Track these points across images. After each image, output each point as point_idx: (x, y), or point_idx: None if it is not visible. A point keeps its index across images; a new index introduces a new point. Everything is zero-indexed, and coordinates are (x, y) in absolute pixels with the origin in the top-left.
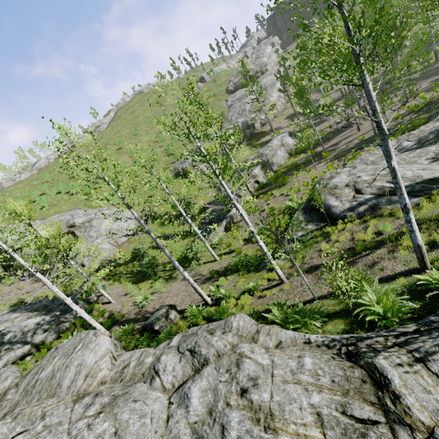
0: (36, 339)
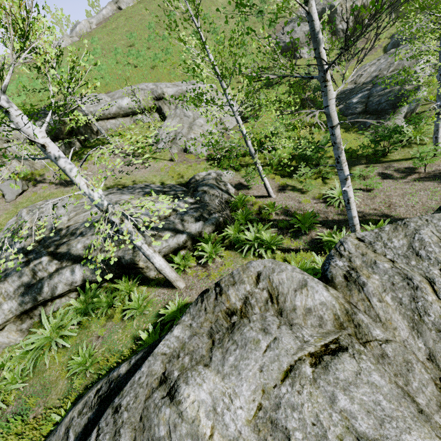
0: (189, 228)
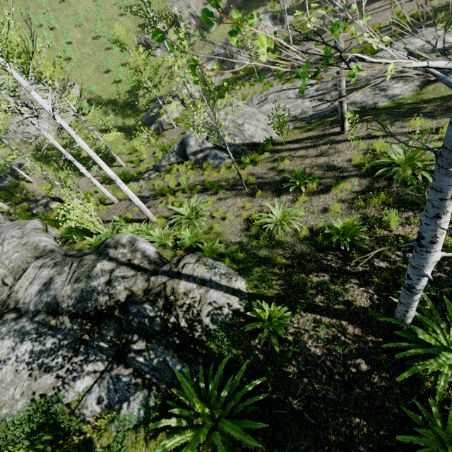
0: None
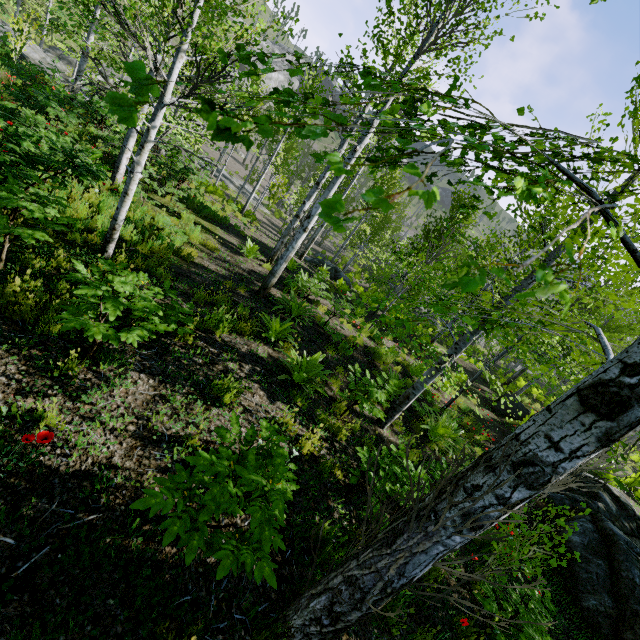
0: None
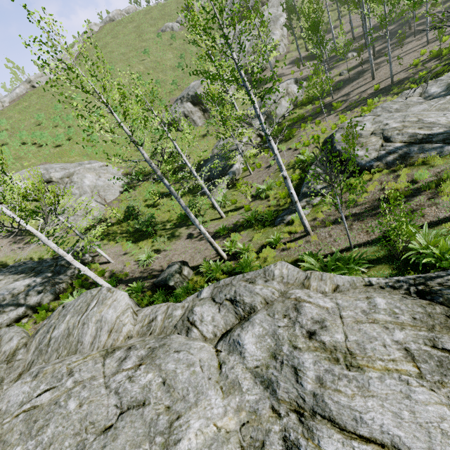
0: (30, 301)
